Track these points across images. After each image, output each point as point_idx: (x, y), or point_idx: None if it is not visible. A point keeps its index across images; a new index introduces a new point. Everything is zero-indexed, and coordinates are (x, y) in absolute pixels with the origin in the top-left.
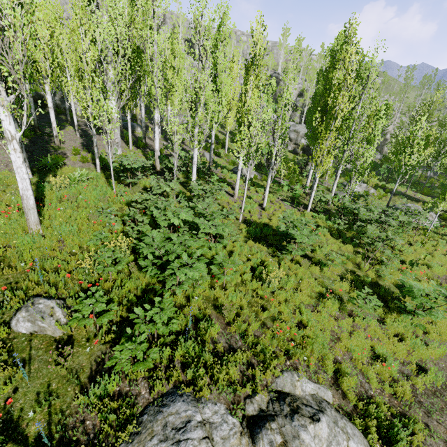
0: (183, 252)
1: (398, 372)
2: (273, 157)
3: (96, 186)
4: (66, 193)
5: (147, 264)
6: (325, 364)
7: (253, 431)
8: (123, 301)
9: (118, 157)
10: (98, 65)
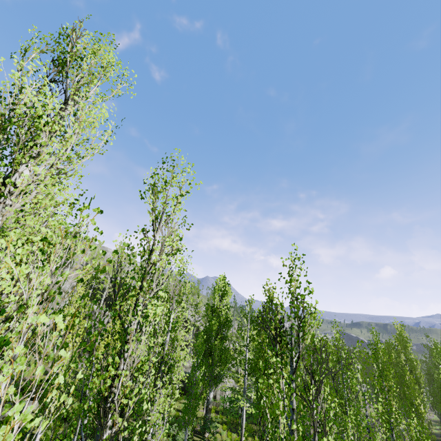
0: None
1: None
2: None
3: None
4: None
5: None
6: None
7: None
8: None
9: None
10: None
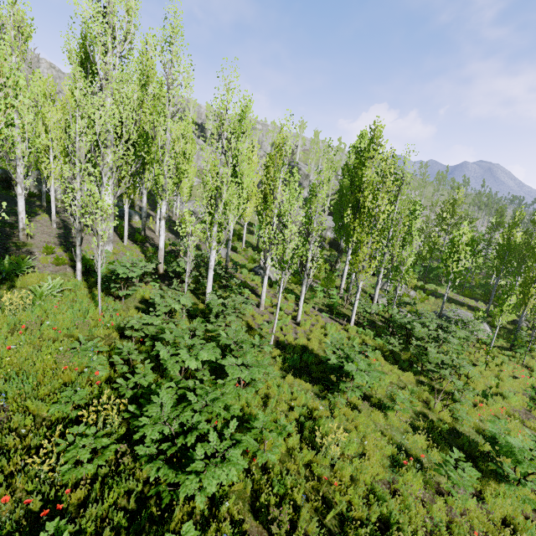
0: (209, 428)
1: None
2: (309, 262)
3: (73, 300)
4: (24, 318)
5: (148, 451)
6: None
7: None
8: (104, 533)
9: (107, 256)
10: (93, 148)
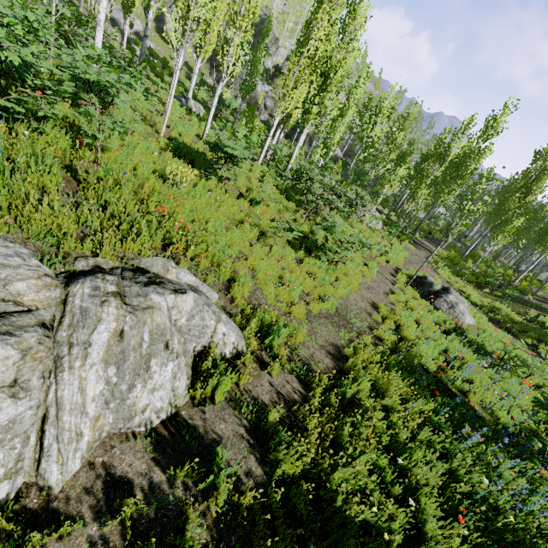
0: None
1: (300, 299)
2: (225, 61)
3: None
4: None
5: None
6: (220, 271)
7: (72, 279)
8: None
9: None
10: None
